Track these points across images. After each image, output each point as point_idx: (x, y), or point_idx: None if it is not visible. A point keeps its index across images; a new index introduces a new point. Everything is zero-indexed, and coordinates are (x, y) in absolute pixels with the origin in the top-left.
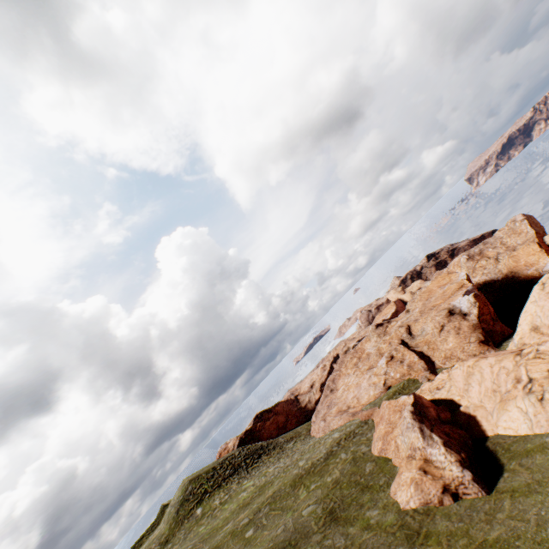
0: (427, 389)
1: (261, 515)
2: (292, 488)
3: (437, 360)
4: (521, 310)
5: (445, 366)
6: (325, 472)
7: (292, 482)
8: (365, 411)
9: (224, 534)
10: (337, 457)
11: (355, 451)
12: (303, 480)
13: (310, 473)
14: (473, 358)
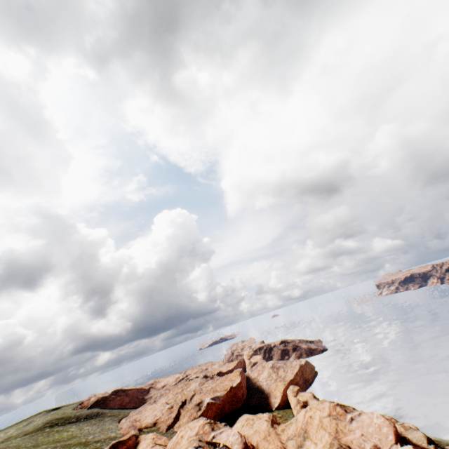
0: (145, 436)
1: (55, 448)
2: (73, 445)
3: (178, 423)
4: (231, 422)
5: (175, 429)
6: (87, 446)
7: (76, 442)
8: (131, 429)
9: (40, 448)
10: (97, 443)
11: (102, 445)
12: (79, 444)
13: (85, 443)
14: (154, 435)
